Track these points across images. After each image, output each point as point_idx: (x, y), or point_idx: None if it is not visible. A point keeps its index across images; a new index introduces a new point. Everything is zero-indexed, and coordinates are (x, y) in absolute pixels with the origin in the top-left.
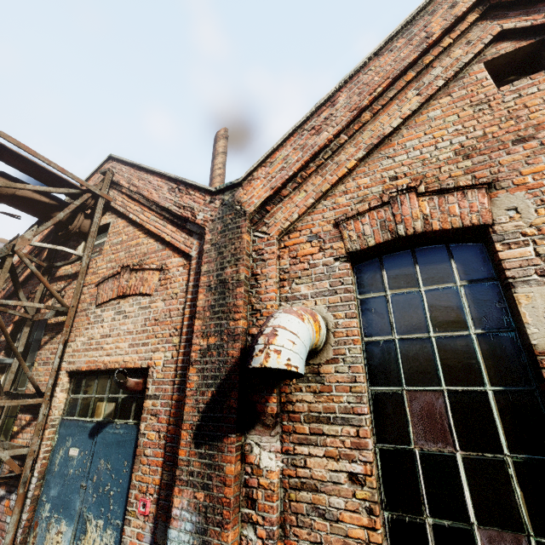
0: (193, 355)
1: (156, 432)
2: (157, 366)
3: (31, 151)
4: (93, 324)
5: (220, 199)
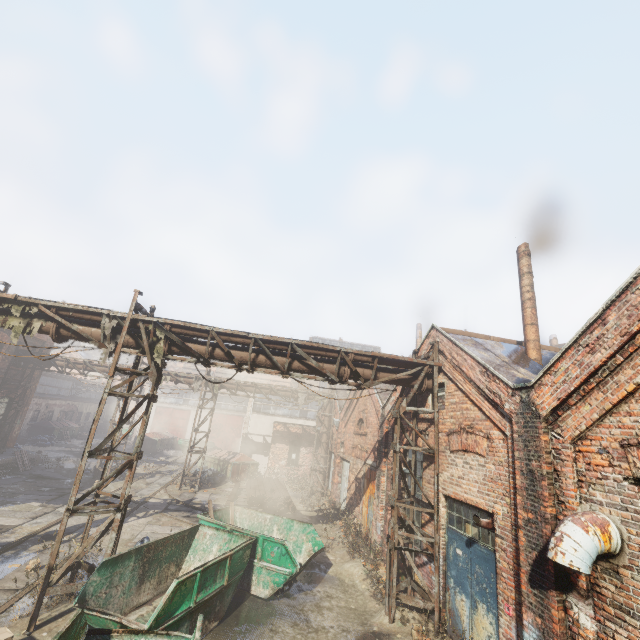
0: (519, 521)
1: (506, 563)
2: (499, 515)
3: (395, 357)
4: (451, 464)
5: (518, 395)
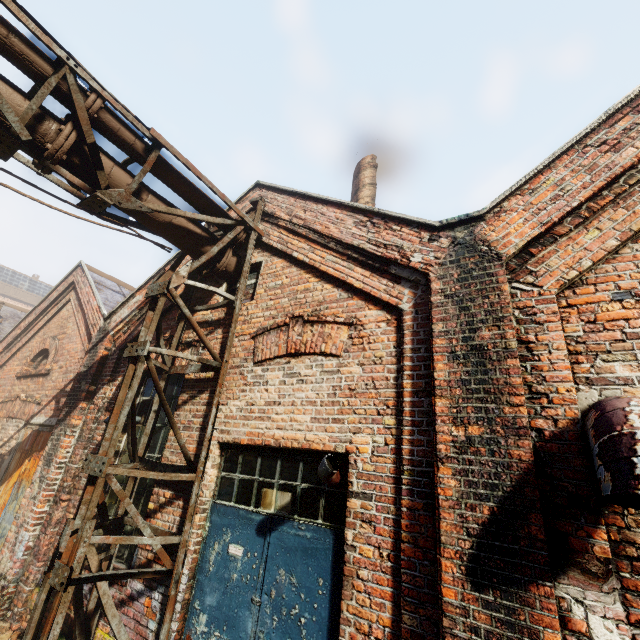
0: (442, 448)
1: (373, 547)
2: (363, 453)
3: (197, 171)
4: (252, 385)
5: (448, 237)
